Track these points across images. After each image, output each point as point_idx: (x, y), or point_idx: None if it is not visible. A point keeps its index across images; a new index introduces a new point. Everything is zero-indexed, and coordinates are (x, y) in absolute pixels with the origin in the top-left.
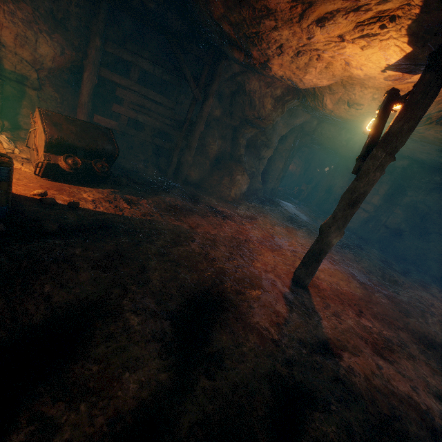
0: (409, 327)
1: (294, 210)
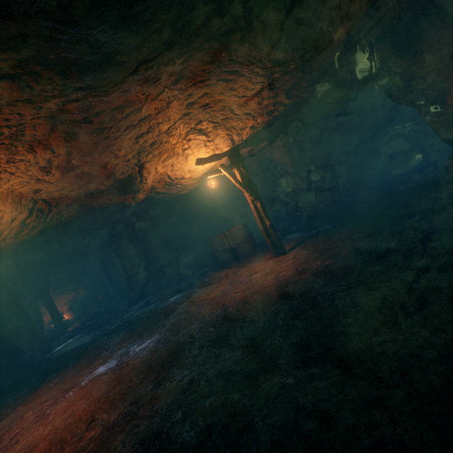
0: (155, 362)
1: (72, 344)
